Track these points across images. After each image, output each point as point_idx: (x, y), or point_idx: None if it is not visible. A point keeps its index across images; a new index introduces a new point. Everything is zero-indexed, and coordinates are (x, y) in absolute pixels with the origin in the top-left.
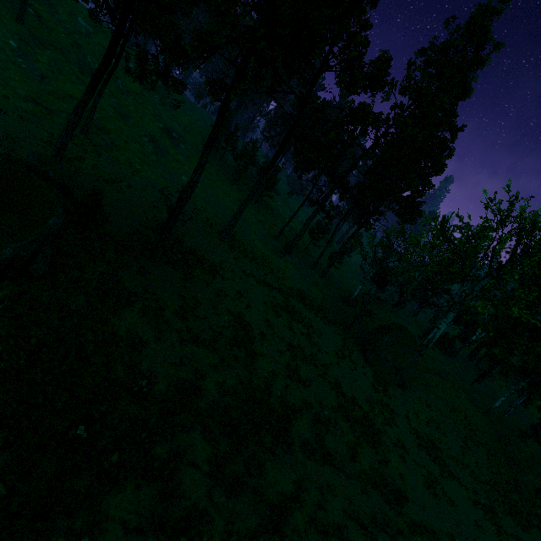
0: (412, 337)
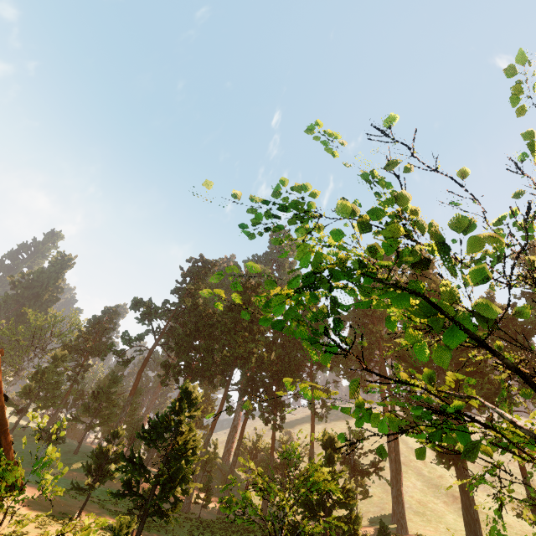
0: None
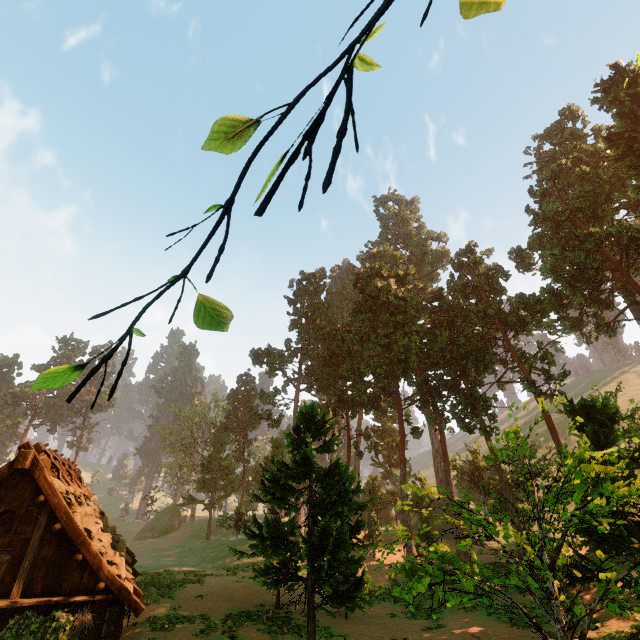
0: (175, 506)
